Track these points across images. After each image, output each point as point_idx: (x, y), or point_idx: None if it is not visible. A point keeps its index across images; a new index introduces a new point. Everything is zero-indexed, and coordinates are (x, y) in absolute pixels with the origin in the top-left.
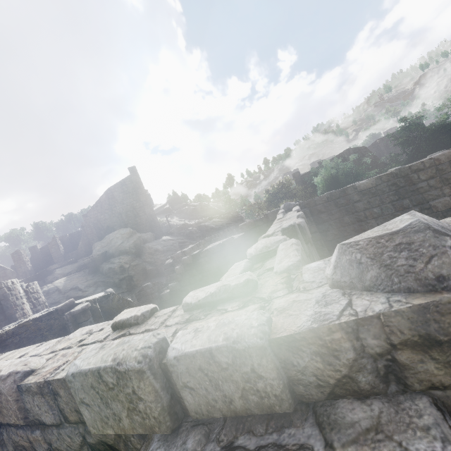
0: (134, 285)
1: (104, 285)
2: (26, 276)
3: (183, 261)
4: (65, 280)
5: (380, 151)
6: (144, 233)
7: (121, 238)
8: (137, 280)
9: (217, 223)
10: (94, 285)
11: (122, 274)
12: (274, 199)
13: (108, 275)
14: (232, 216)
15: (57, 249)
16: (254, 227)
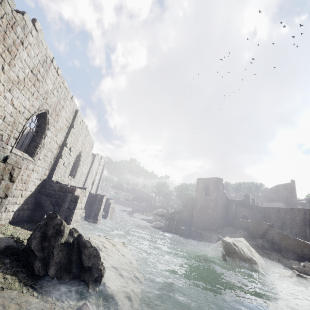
0: None
1: None
2: None
3: None
4: None
5: None
6: None
7: (278, 206)
8: None
9: None
10: None
11: None
12: None
13: None
14: None
15: None
16: None
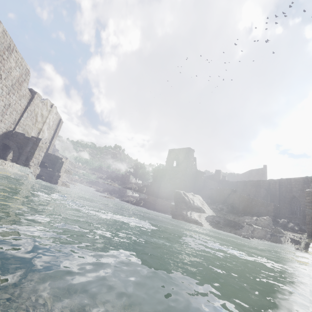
0: None
1: None
2: None
3: None
4: None
5: None
6: None
7: None
8: None
9: None
10: None
11: None
12: None
13: None
14: None
15: None
16: None
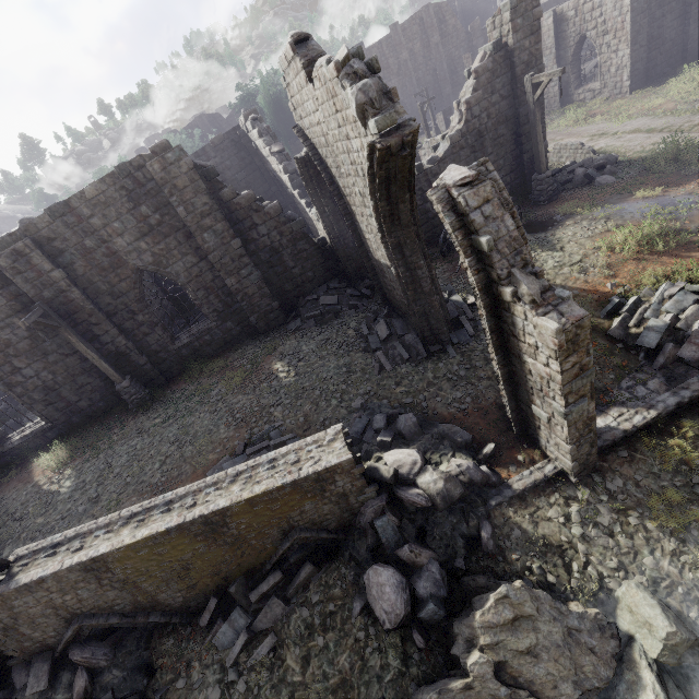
0: None
1: None
2: None
3: None
4: None
5: None
6: None
7: None
8: None
9: None
10: None
11: None
12: None
13: None
14: None
15: None
16: None
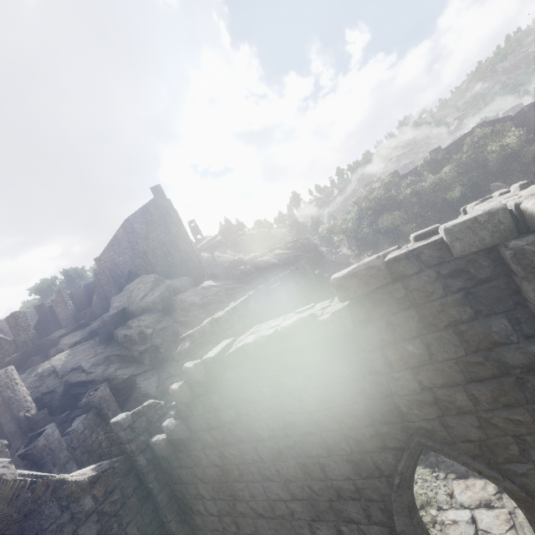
0: (163, 359)
1: (119, 361)
2: (27, 347)
3: (186, 374)
4: (66, 354)
5: (530, 125)
6: (176, 279)
7: (143, 289)
8: (165, 351)
9: (280, 256)
10: (104, 362)
11: (144, 344)
12: (366, 213)
13: (125, 345)
14: (301, 245)
15: (64, 307)
16: (388, 282)
